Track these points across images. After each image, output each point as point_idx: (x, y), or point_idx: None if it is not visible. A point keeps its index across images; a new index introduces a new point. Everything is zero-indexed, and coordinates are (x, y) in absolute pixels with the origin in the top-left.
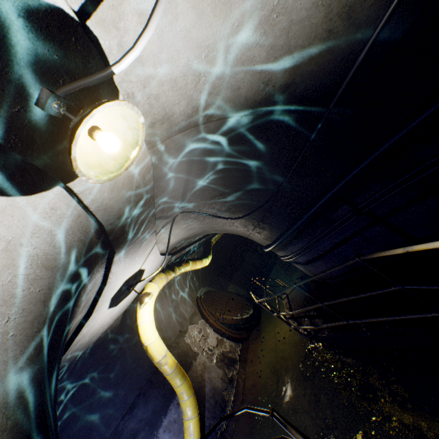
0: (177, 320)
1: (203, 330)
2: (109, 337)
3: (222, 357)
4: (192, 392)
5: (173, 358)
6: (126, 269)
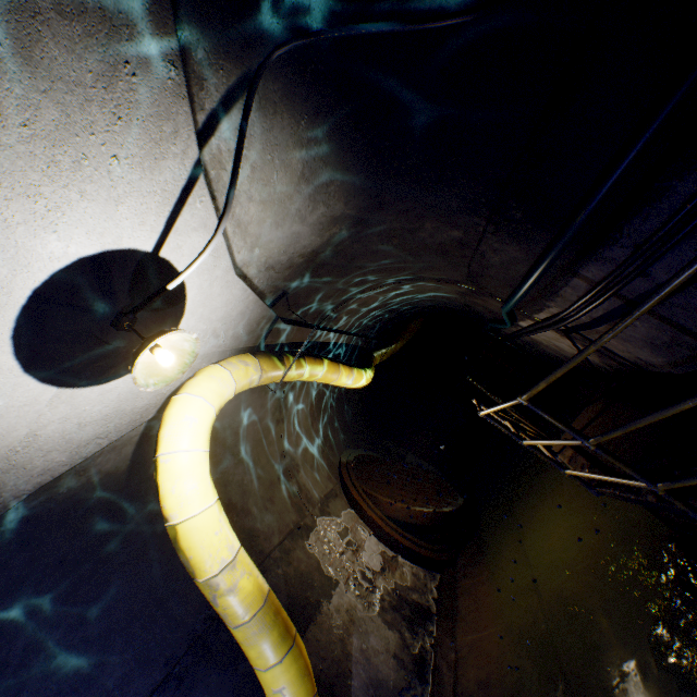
0: (290, 499)
1: (350, 532)
2: (89, 501)
3: (396, 599)
4: (310, 690)
5: (256, 576)
6: (64, 187)
